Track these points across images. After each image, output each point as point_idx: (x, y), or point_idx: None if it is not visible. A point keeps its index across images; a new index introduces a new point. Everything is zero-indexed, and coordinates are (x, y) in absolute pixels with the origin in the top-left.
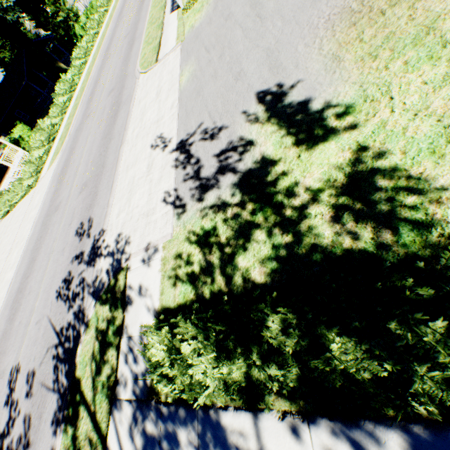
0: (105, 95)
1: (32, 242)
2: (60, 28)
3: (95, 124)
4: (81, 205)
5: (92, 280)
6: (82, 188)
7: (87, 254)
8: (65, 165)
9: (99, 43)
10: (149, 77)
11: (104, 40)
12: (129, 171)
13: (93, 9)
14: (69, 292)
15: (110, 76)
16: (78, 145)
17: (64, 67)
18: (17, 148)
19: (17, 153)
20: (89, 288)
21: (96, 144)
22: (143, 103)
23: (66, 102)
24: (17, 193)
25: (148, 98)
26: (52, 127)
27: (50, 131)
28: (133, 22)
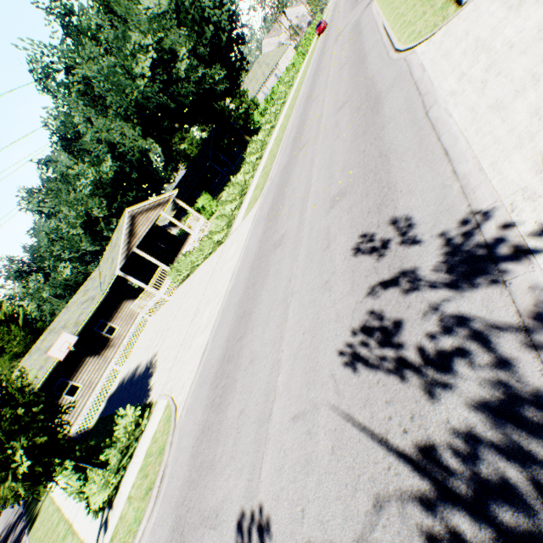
0: (329, 116)
1: (236, 294)
2: (239, 119)
3: (322, 143)
4: (344, 217)
5: (520, 313)
6: (333, 201)
7: (432, 268)
8: (275, 202)
9: (289, 105)
10: (450, 28)
11: (298, 98)
12: (512, 103)
13: (273, 94)
14: (398, 351)
15: (329, 102)
16: (294, 176)
17: (248, 140)
18: (199, 216)
19: (199, 221)
20: (522, 335)
21: (340, 152)
22: (459, 46)
23: (256, 160)
24: (202, 252)
25: (478, 31)
26: (244, 182)
27: (243, 185)
28: (350, 53)
